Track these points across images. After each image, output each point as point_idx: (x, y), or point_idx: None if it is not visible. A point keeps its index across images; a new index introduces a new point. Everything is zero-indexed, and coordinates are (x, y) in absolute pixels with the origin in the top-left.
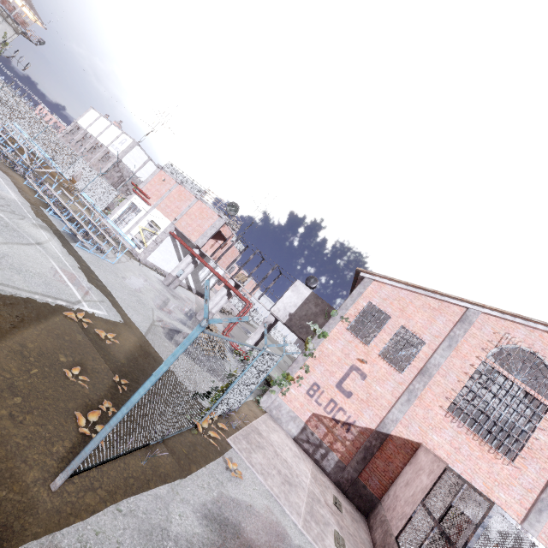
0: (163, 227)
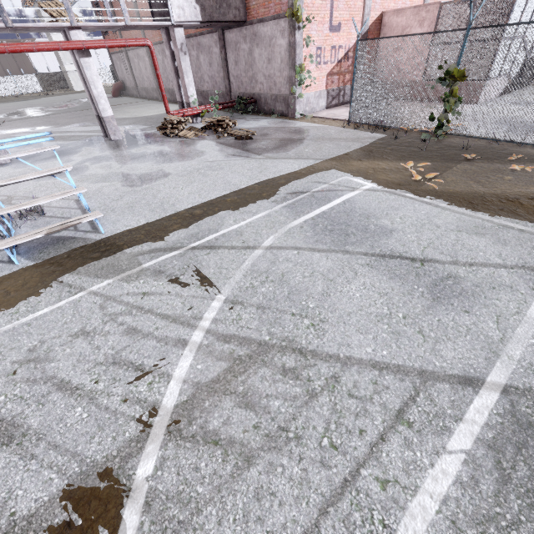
0: None
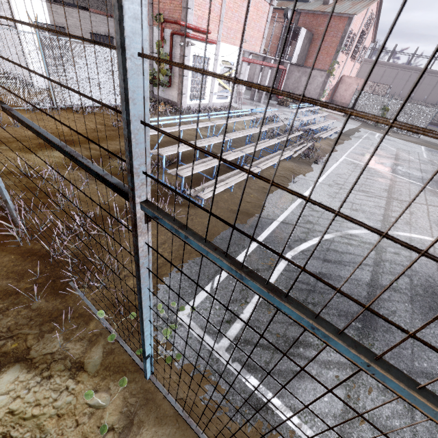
0: (235, 59)
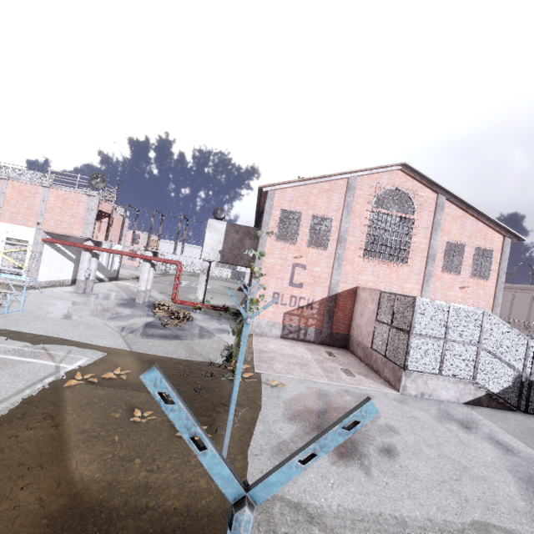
0: (30, 238)
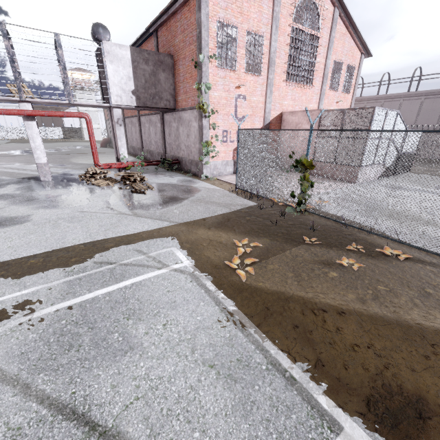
0: None
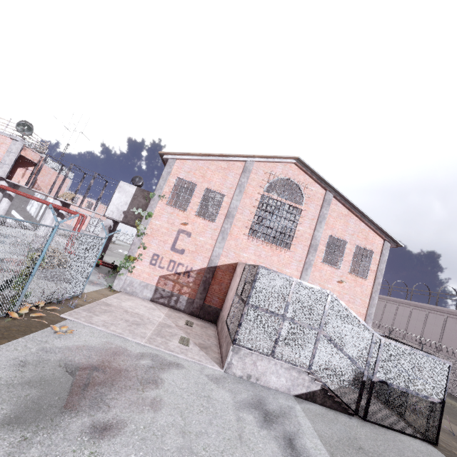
0: None
